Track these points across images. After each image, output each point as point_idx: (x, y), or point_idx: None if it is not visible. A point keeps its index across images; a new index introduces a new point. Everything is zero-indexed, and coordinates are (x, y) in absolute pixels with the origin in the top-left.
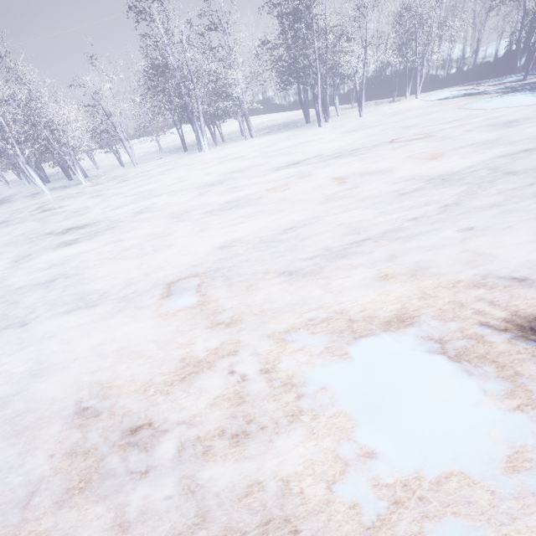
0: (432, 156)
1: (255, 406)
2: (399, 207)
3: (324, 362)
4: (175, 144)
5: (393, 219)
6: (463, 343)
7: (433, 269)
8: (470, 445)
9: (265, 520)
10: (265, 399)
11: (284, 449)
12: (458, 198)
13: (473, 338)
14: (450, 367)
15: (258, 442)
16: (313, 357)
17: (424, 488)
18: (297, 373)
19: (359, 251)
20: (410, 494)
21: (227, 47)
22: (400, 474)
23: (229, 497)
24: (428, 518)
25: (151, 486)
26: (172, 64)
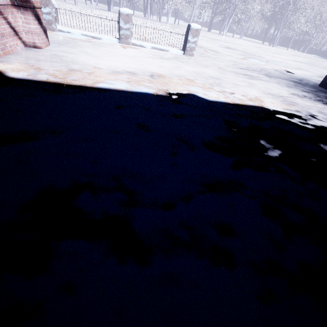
0: None
1: None
2: None
3: None
4: None
5: None
6: None
7: None
8: None
9: None
10: None
11: None
12: None
13: None
14: None
15: None
16: None
17: None
18: None
19: None
20: None
21: None
22: None
23: None
24: None
25: None
26: None
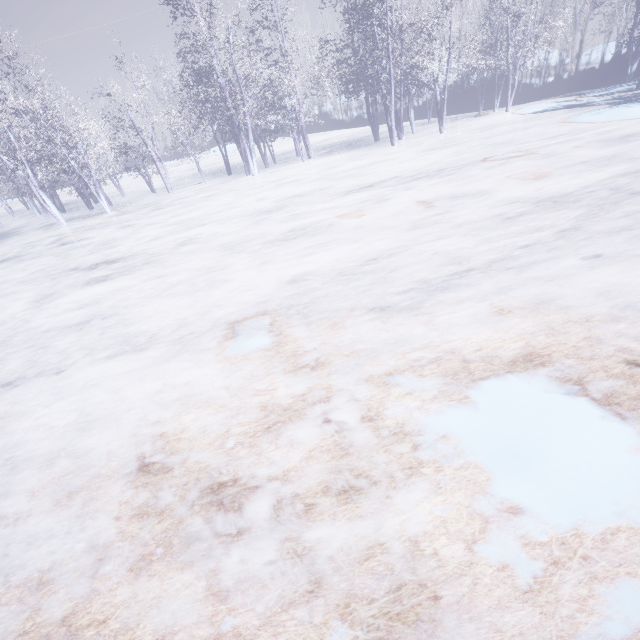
0: (537, 175)
1: (363, 458)
2: (504, 233)
3: (440, 407)
4: (215, 167)
5: (499, 246)
6: (609, 384)
7: (558, 302)
8: (637, 497)
9: (396, 586)
10: (374, 450)
11: (405, 506)
12: (576, 223)
13: (621, 378)
14: (597, 410)
15: (372, 499)
16: (426, 402)
17: (586, 546)
18: (409, 421)
19: (464, 283)
20: (571, 553)
21: (281, 48)
22: (555, 531)
23: (345, 560)
24: (597, 580)
25: (246, 550)
26: (215, 68)
